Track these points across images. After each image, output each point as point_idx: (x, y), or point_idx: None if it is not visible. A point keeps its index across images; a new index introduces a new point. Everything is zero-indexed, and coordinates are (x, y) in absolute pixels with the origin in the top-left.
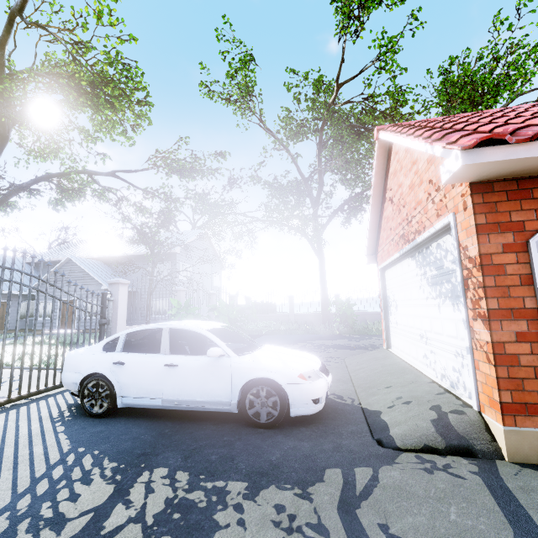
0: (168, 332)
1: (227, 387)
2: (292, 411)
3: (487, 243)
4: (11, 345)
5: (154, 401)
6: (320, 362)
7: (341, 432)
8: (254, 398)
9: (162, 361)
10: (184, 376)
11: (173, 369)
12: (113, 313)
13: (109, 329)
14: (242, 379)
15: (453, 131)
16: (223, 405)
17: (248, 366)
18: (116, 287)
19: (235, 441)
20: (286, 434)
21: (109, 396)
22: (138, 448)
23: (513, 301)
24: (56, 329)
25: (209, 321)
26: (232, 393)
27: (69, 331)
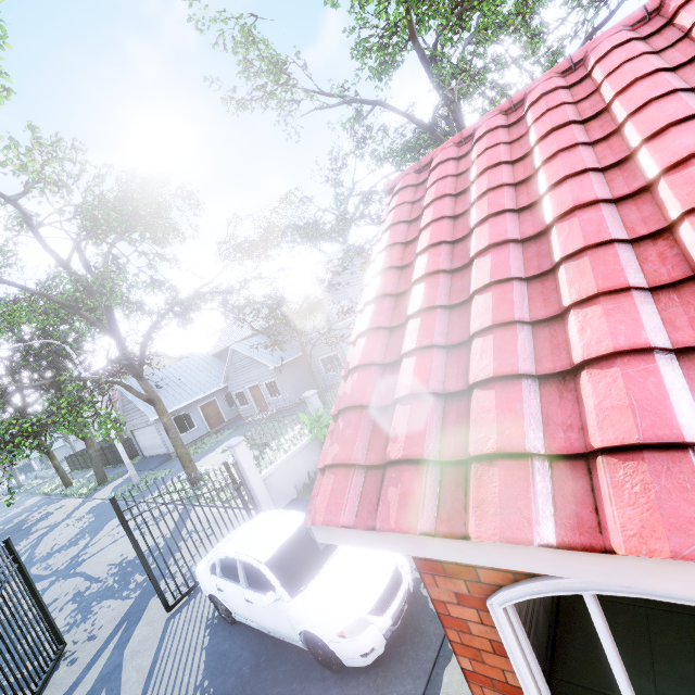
0: (240, 564)
1: (291, 629)
2: (345, 663)
3: (436, 586)
4: (224, 453)
5: (253, 623)
6: (384, 585)
7: (392, 694)
8: (312, 645)
9: (243, 595)
10: (260, 611)
11: (251, 604)
12: (243, 473)
13: (246, 488)
14: (297, 626)
15: (345, 407)
16: (295, 641)
17: (297, 616)
18: (233, 449)
19: (298, 694)
20: (342, 687)
21: (228, 612)
22: (235, 690)
23: (490, 669)
24: (258, 414)
25: (286, 521)
26: (297, 634)
27: (265, 416)
